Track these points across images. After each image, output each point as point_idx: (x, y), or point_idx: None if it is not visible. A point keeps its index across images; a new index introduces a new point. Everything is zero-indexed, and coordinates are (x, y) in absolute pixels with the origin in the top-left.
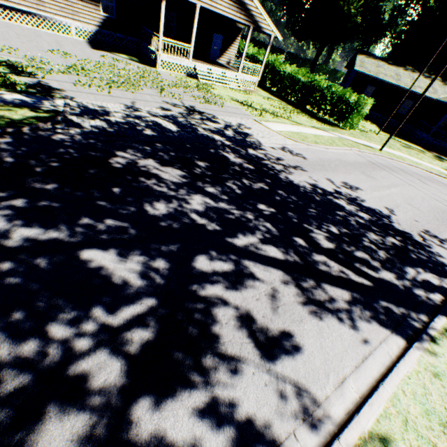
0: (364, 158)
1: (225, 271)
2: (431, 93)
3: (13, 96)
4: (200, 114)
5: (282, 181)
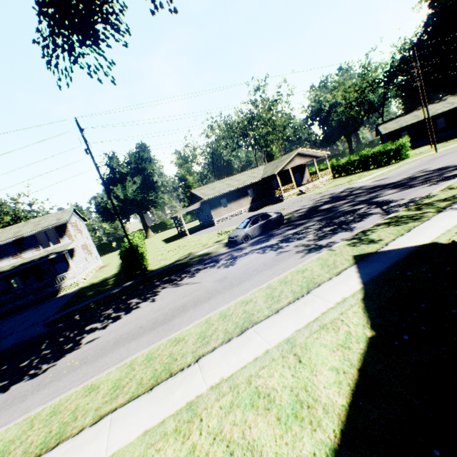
0: (425, 160)
1: (383, 198)
2: (450, 106)
3: None
4: (325, 195)
5: (384, 185)
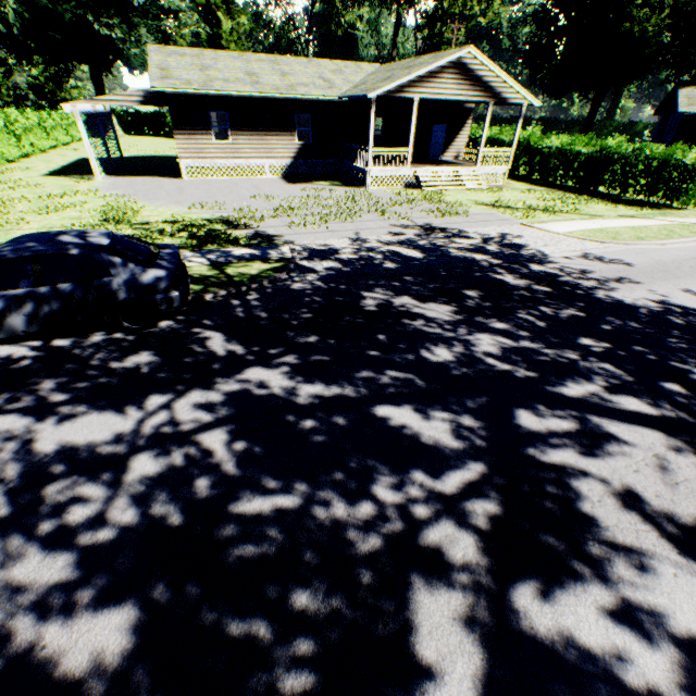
0: None
1: (567, 431)
2: None
3: (242, 251)
4: (441, 231)
5: (603, 303)
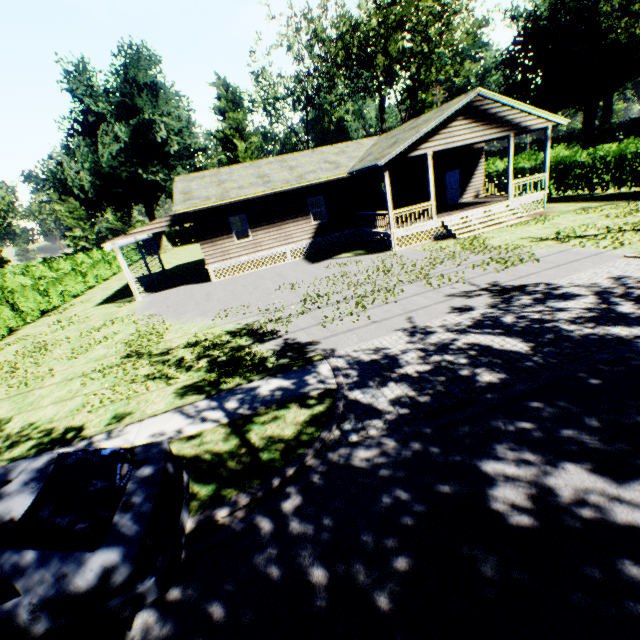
0: None
1: None
2: None
3: (269, 384)
4: (520, 291)
5: None
